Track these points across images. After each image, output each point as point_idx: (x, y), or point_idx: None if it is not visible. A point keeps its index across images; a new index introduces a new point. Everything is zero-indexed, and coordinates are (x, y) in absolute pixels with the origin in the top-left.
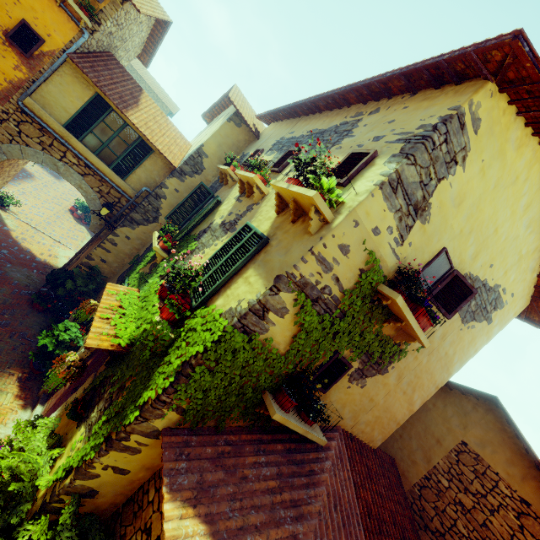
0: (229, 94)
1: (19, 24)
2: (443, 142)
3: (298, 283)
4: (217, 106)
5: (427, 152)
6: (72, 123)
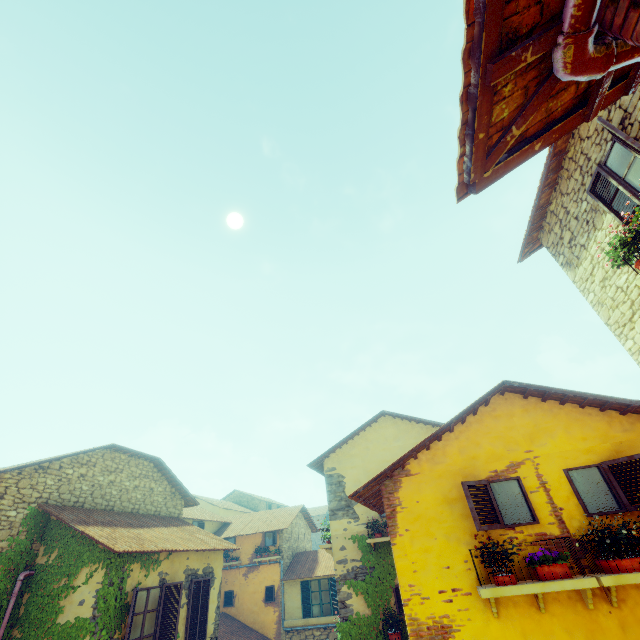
0: None
1: (265, 590)
2: (331, 486)
3: (342, 579)
4: None
5: (330, 494)
6: (304, 611)
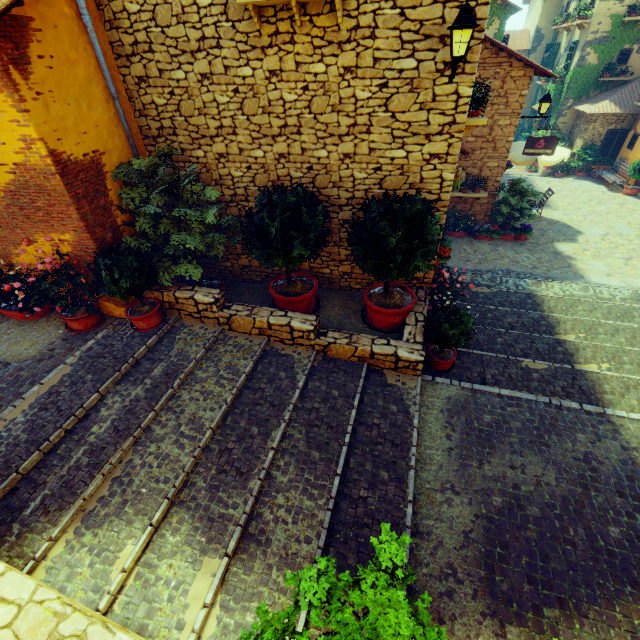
0: None
1: None
2: None
3: (589, 44)
4: None
5: None
6: None
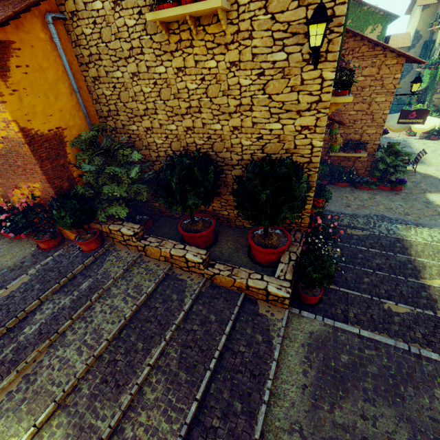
0: (417, 5)
1: None
2: None
3: None
4: (411, 5)
5: None
6: None
